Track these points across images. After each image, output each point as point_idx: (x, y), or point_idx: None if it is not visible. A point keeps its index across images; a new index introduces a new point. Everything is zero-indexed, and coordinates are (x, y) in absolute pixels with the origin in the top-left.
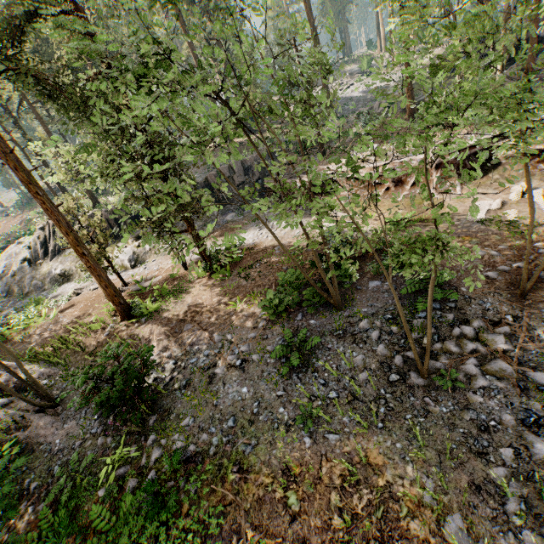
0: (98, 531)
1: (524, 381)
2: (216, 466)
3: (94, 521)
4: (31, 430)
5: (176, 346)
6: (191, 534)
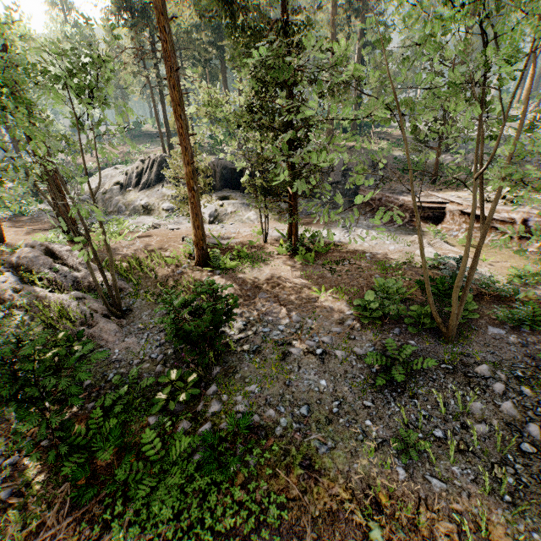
0: (141, 457)
1: None
2: (281, 449)
3: (145, 446)
4: (95, 330)
5: (248, 309)
6: (246, 512)
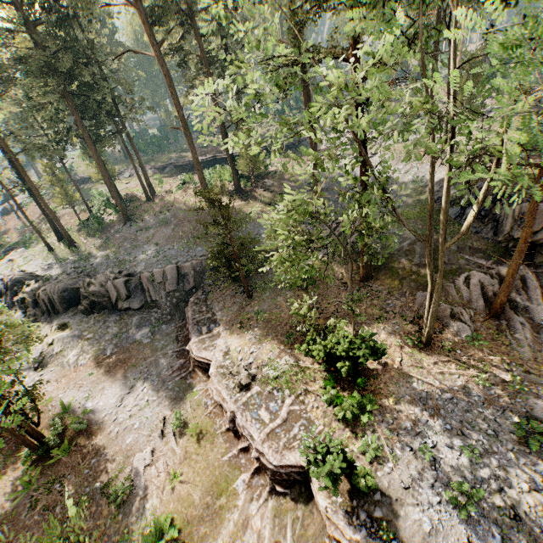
0: None
1: None
2: None
3: None
4: None
5: None
6: None
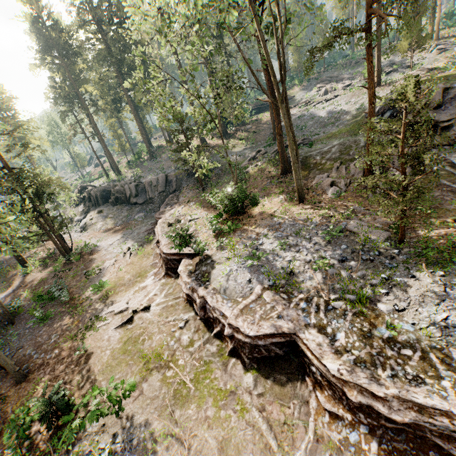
0: None
1: None
2: None
3: None
4: None
5: (5, 298)
6: None
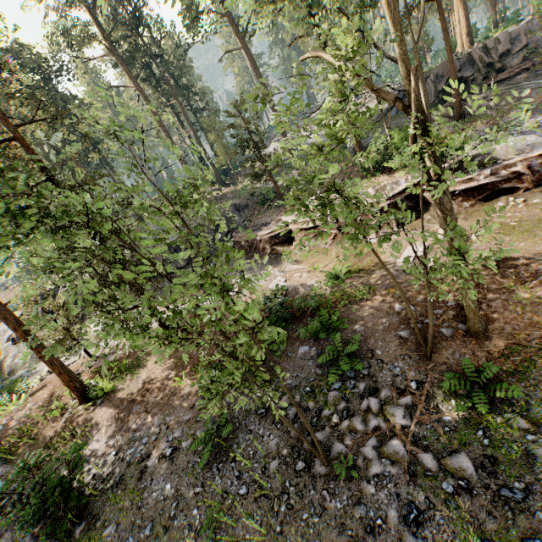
0: None
1: (415, 464)
2: None
3: None
4: None
5: (121, 433)
6: None
